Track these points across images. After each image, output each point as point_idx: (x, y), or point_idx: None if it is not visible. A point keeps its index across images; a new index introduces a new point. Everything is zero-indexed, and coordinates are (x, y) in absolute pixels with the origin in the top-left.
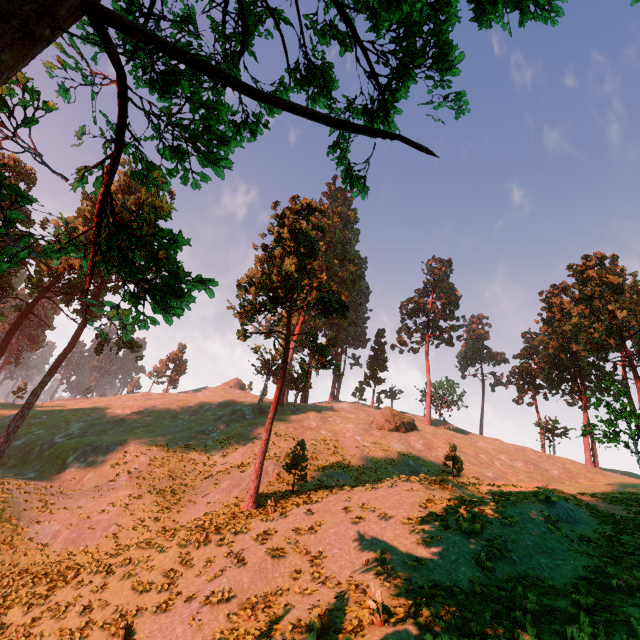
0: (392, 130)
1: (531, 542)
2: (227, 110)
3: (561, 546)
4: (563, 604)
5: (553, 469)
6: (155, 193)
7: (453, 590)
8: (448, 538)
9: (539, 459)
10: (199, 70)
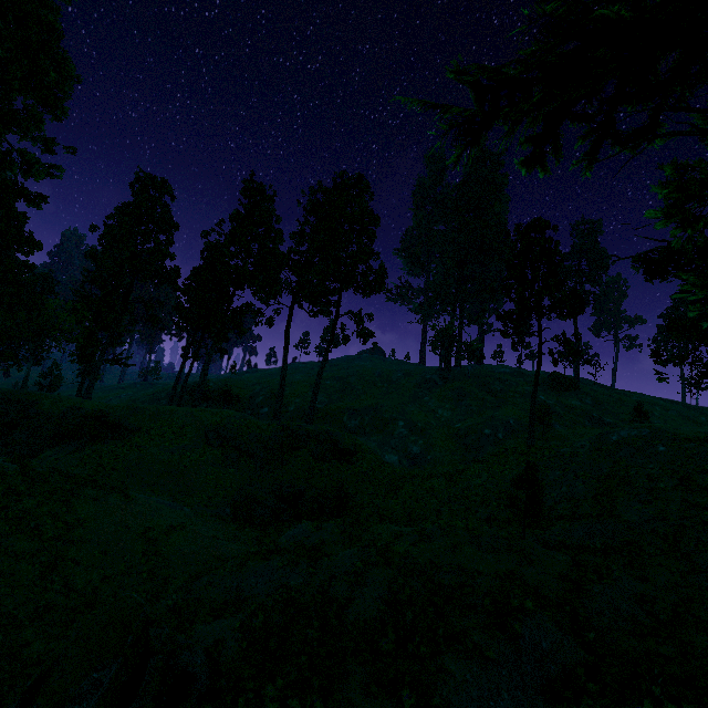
0: None
1: None
2: None
3: None
4: None
5: (701, 416)
6: (360, 197)
7: None
8: (706, 449)
9: (687, 409)
10: None
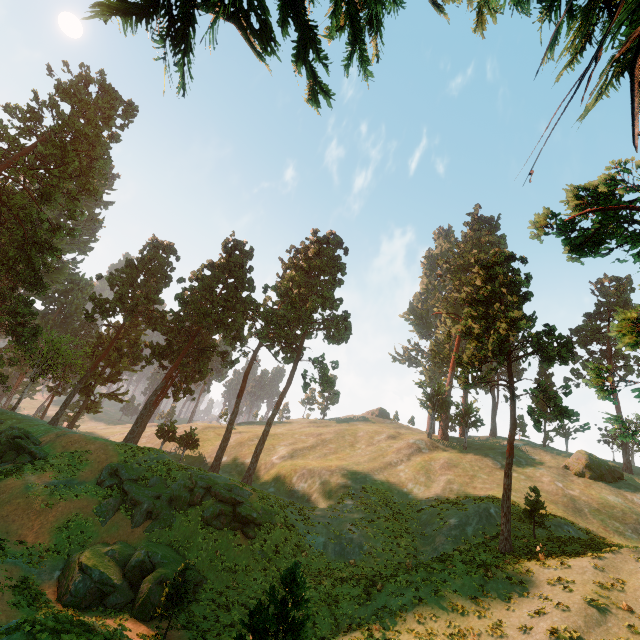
0: None
1: None
2: None
3: None
4: None
5: None
6: (333, 252)
7: None
8: None
9: None
10: None
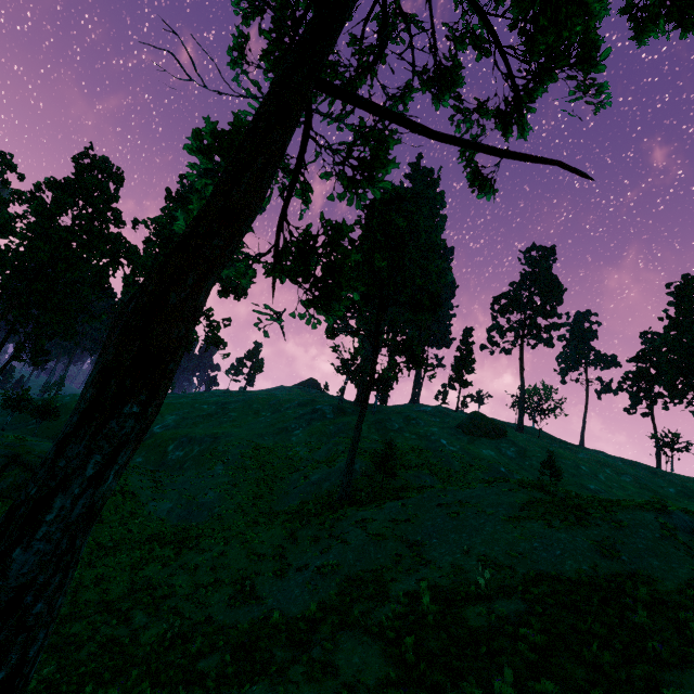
0: (525, 131)
1: (643, 546)
2: (395, 142)
3: (677, 552)
4: (676, 599)
5: (669, 486)
6: None
7: (559, 578)
8: (552, 535)
9: (652, 475)
10: (393, 122)
